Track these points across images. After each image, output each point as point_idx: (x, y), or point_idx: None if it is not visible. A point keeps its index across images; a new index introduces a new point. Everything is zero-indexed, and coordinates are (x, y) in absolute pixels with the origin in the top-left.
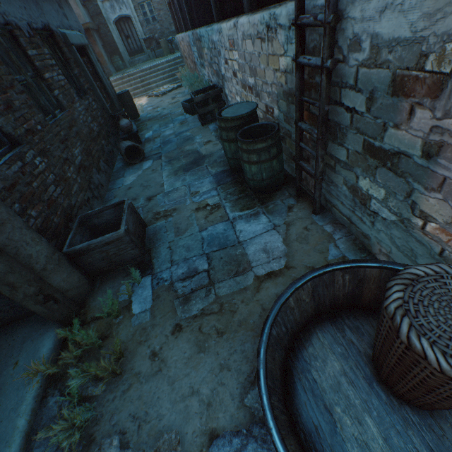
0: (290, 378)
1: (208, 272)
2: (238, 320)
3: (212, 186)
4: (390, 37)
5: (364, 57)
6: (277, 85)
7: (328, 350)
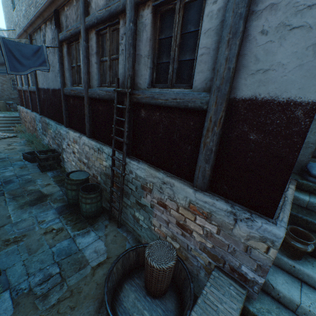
0: (115, 311)
1: (60, 273)
2: (84, 296)
3: (56, 216)
4: (139, 175)
5: (134, 176)
6: (101, 169)
7: (129, 290)
